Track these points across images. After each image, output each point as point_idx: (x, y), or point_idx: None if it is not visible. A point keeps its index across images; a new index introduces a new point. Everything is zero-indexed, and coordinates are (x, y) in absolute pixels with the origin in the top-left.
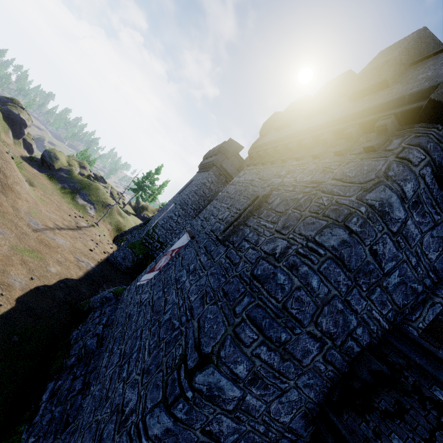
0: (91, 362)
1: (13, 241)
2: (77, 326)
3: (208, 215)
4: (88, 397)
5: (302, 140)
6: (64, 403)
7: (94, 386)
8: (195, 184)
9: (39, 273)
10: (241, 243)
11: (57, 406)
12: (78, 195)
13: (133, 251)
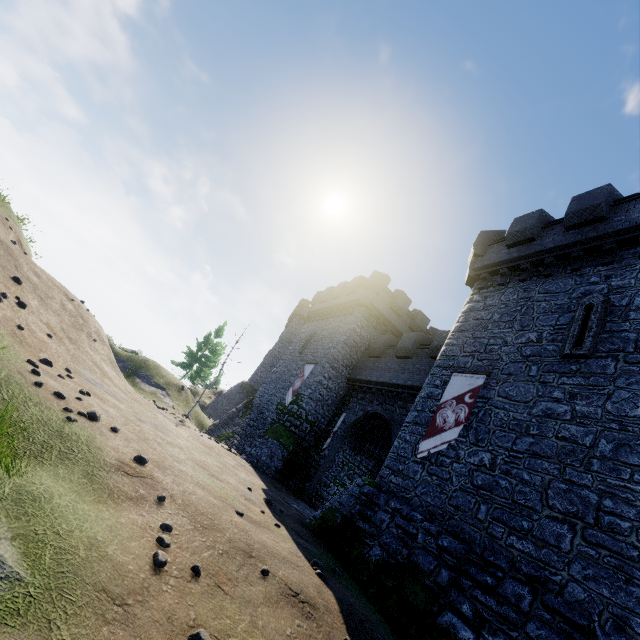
0: (491, 559)
1: (183, 440)
2: (357, 545)
3: (478, 347)
4: (570, 587)
5: (596, 247)
6: (524, 618)
7: (560, 573)
8: (338, 333)
9: (243, 482)
10: (638, 346)
11: (515, 629)
12: (138, 379)
13: (280, 442)
